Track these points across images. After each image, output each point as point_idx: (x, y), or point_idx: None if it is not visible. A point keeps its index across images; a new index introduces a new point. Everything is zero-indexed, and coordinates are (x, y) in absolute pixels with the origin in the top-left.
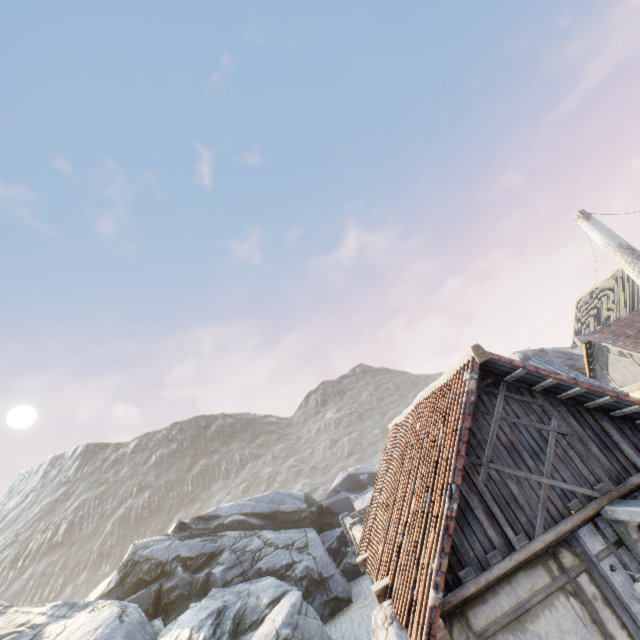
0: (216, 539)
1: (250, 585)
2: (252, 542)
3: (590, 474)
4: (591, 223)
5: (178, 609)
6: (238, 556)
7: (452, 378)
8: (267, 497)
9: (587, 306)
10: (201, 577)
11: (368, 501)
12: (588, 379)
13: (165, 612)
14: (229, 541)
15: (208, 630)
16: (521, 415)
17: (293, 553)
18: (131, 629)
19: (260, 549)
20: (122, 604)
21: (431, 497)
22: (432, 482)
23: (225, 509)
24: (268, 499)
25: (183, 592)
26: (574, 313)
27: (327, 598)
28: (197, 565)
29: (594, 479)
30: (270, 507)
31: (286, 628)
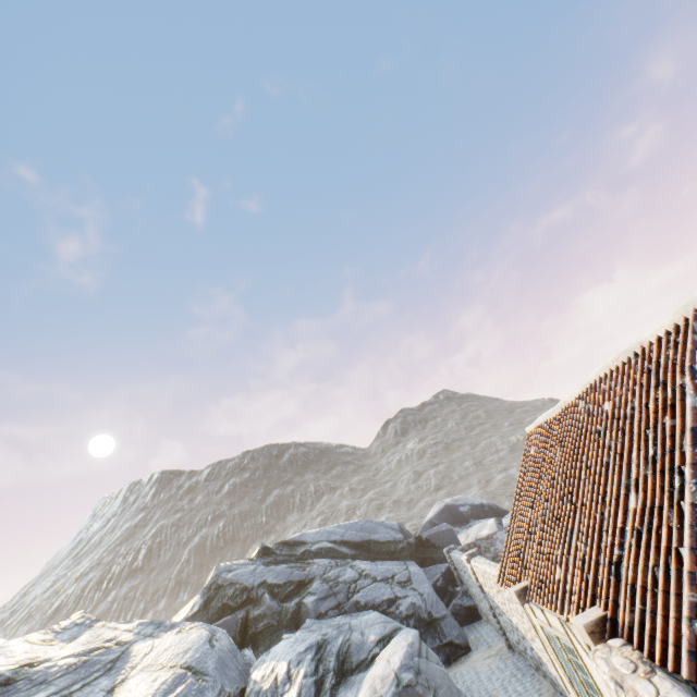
0: (304, 566)
1: (350, 619)
2: (345, 572)
3: None
4: None
5: (267, 640)
6: (330, 586)
7: (693, 315)
8: (356, 525)
9: None
10: (291, 607)
11: (474, 535)
12: None
13: (253, 642)
14: (318, 570)
15: (309, 665)
16: None
17: (394, 587)
18: (222, 656)
19: (355, 580)
20: (210, 628)
21: (695, 481)
22: (691, 459)
23: (311, 535)
24: (357, 527)
25: (271, 622)
26: None
27: (440, 643)
28: (285, 593)
29: None
30: (361, 536)
31: (407, 672)
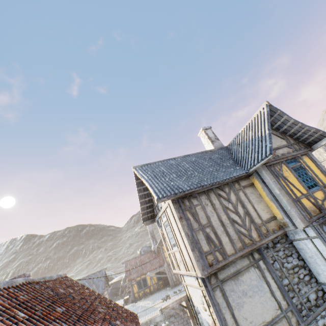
0: None
1: None
2: None
3: None
4: None
5: None
6: None
7: None
8: None
9: None
10: None
11: None
12: (103, 281)
13: None
14: None
15: None
16: None
17: None
18: None
19: None
20: None
21: None
22: None
23: None
24: None
25: None
26: None
27: None
28: None
29: None
30: None
31: None
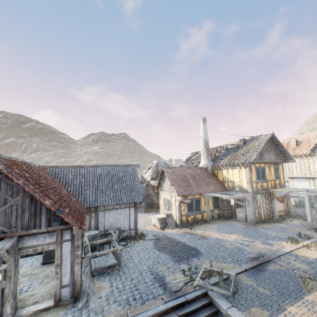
0: None
1: None
2: None
3: (15, 223)
4: (203, 125)
5: None
6: None
7: None
8: None
9: (191, 156)
10: None
11: None
12: (139, 184)
13: None
14: None
15: None
16: (3, 189)
17: None
18: None
19: None
20: None
21: None
22: None
23: None
24: None
25: None
26: (187, 157)
27: None
28: None
29: (15, 226)
30: None
31: None
